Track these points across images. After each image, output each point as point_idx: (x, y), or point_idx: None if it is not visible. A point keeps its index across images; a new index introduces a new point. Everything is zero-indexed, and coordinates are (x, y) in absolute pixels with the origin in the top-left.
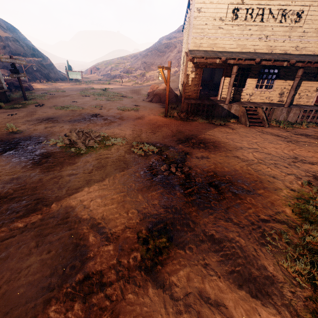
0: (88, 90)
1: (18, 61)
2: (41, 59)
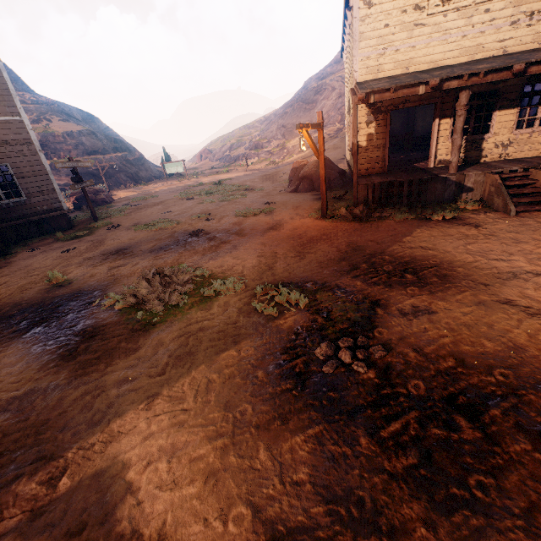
0: (193, 188)
1: (81, 163)
2: (127, 153)
